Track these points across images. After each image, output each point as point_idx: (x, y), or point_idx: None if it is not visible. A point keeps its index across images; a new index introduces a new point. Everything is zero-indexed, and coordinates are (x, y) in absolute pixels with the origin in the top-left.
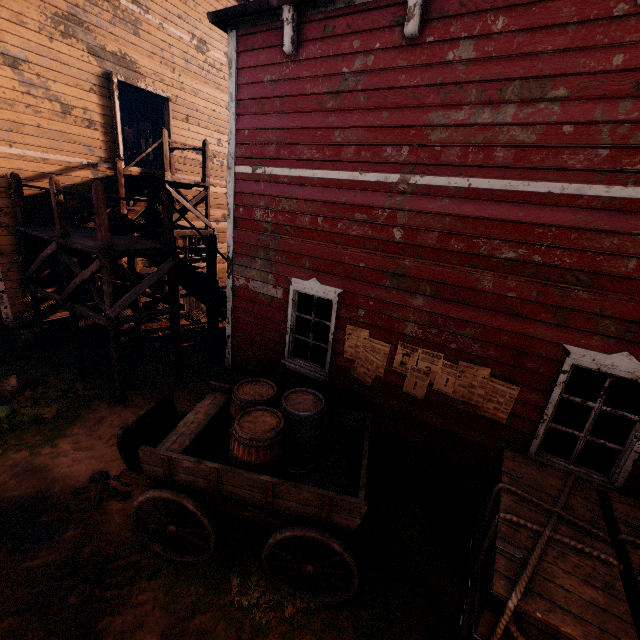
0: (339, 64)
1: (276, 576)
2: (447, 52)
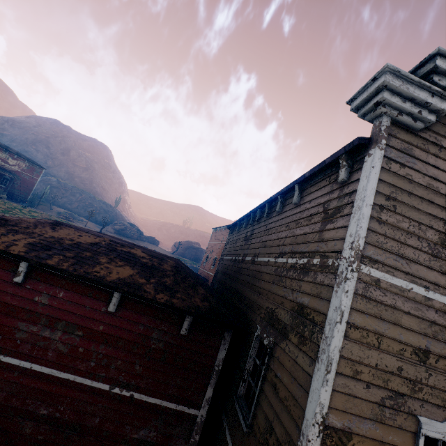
0: None
1: None
2: (36, 296)
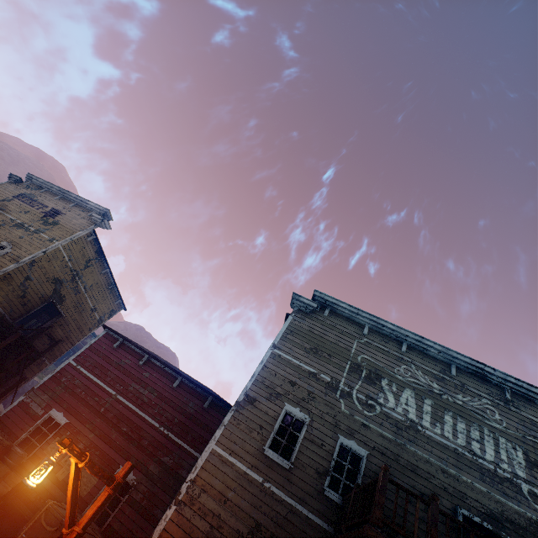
0: (123, 358)
1: None
2: (144, 372)
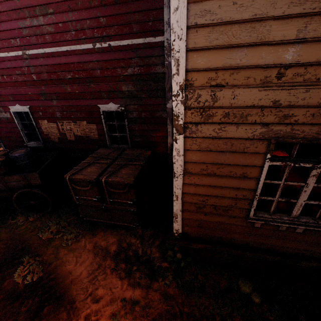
0: None
1: (25, 211)
2: None
